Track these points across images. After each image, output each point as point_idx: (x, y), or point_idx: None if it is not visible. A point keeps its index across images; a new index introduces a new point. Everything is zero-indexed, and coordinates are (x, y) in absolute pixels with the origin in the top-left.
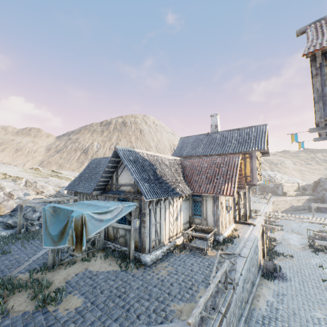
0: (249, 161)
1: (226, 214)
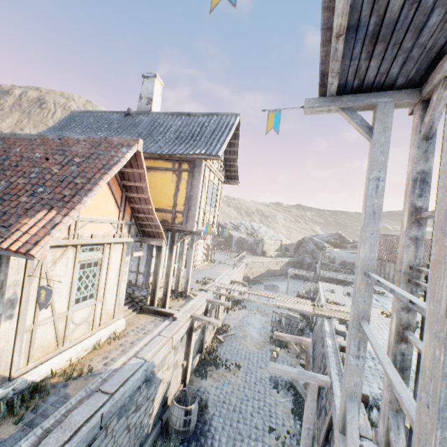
0: (186, 178)
1: (77, 304)
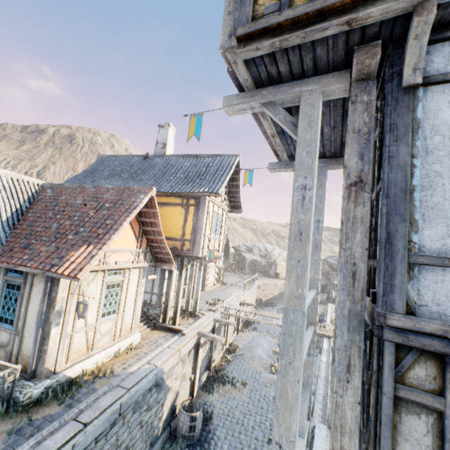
0: (193, 211)
1: (103, 318)
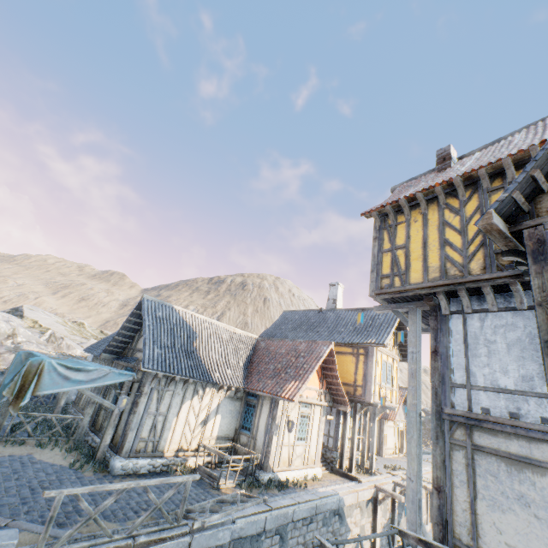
0: (363, 360)
1: (298, 441)
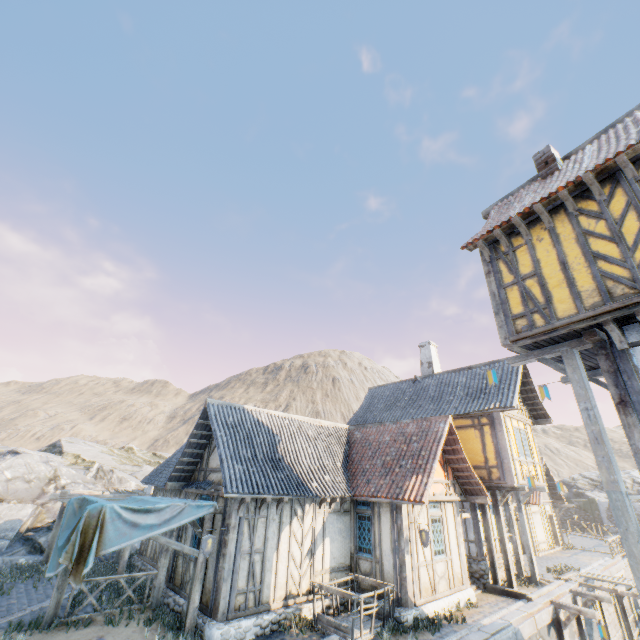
0: (489, 431)
1: (435, 556)
